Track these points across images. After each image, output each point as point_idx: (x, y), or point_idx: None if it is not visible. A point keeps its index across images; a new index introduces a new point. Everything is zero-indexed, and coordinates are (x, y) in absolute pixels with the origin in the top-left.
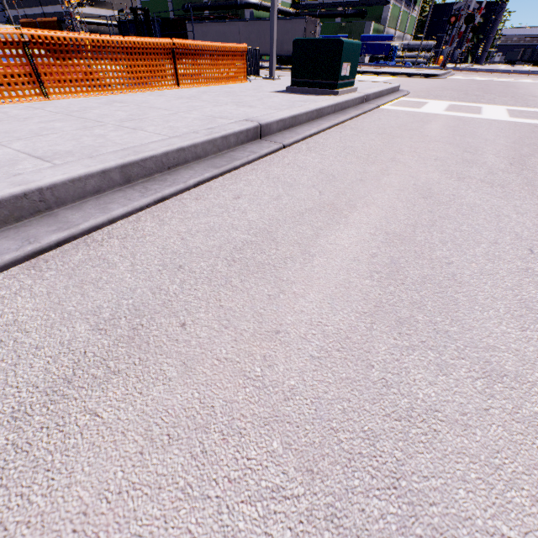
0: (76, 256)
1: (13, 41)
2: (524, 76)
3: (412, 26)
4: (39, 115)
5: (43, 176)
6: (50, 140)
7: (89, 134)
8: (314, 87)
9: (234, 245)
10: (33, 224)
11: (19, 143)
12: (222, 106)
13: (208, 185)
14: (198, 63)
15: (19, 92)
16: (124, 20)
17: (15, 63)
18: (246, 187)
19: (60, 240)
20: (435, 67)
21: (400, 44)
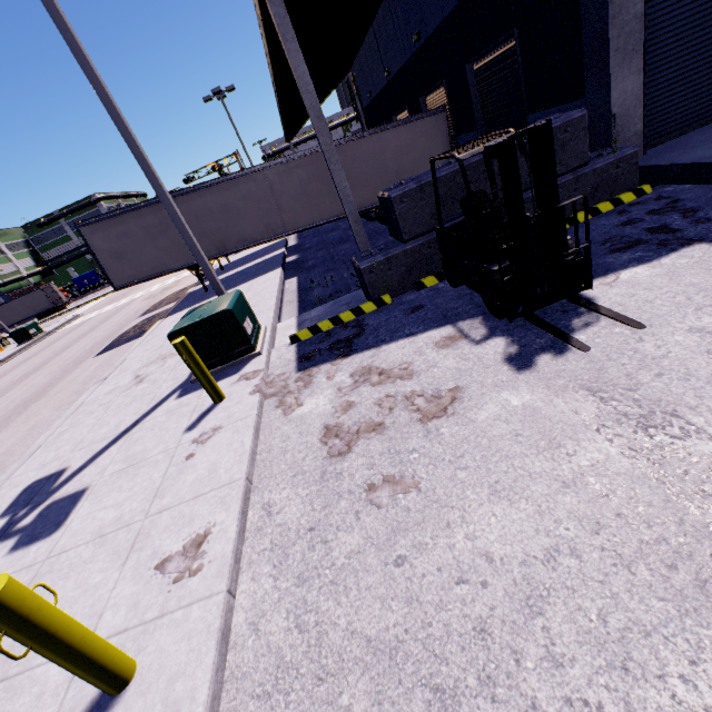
0: None
1: None
2: None
3: None
4: None
5: None
6: None
7: None
8: (26, 340)
9: None
10: None
11: None
12: None
13: None
14: None
15: None
16: None
17: None
18: None
19: None
20: None
21: None
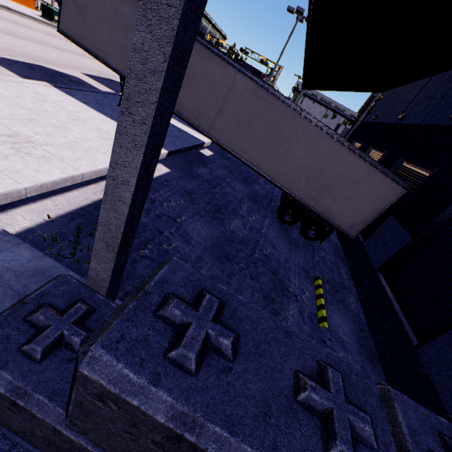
0: None
1: None
2: None
3: None
4: None
5: None
6: None
7: None
8: (48, 19)
9: None
10: None
11: None
12: (7, 4)
13: None
14: None
15: None
16: None
17: None
18: None
19: None
20: None
21: None
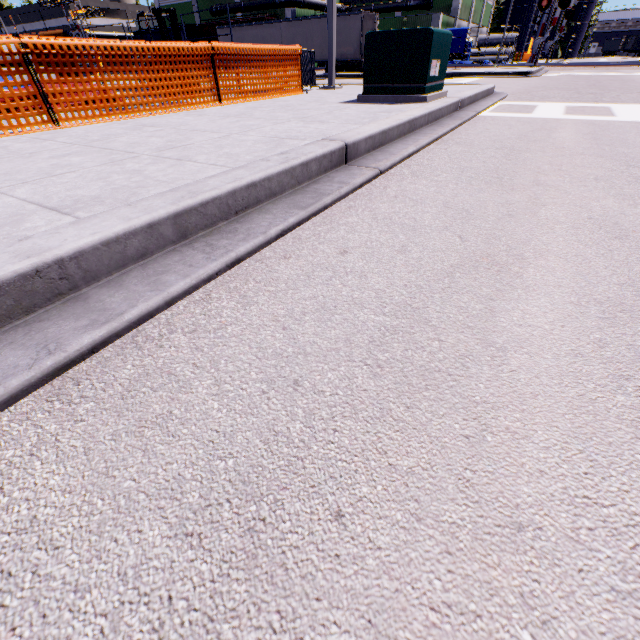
0: (123, 370)
1: (10, 53)
2: (637, 69)
3: (488, 16)
4: (49, 148)
5: (62, 238)
6: (66, 182)
7: (119, 171)
8: (394, 93)
9: (368, 335)
10: (51, 317)
11: (25, 188)
12: (284, 123)
13: (294, 234)
14: (243, 72)
15: (22, 121)
16: (142, 30)
17: (14, 82)
18: (350, 234)
19: (95, 343)
20: (522, 64)
21: (474, 39)
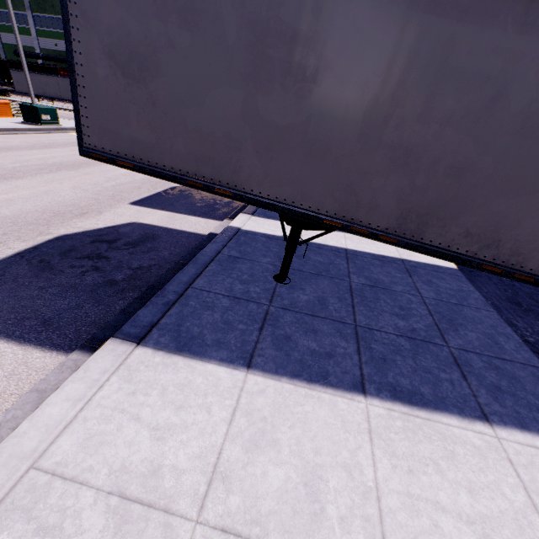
0: None
1: None
2: None
3: None
4: None
5: None
6: None
7: None
8: (33, 122)
9: None
10: None
11: None
12: None
13: None
14: None
15: None
16: None
17: None
18: None
19: None
20: None
21: None
